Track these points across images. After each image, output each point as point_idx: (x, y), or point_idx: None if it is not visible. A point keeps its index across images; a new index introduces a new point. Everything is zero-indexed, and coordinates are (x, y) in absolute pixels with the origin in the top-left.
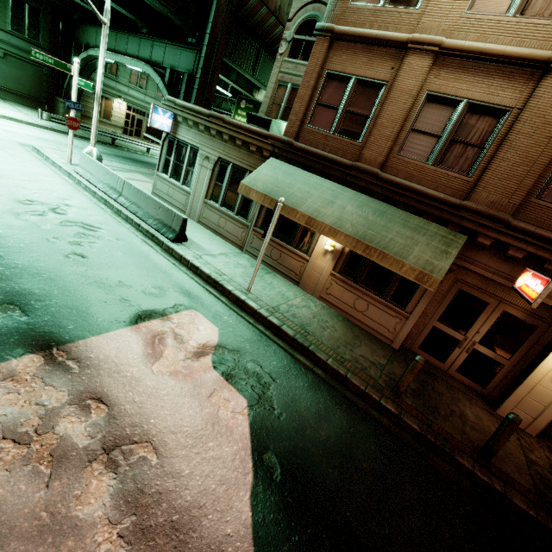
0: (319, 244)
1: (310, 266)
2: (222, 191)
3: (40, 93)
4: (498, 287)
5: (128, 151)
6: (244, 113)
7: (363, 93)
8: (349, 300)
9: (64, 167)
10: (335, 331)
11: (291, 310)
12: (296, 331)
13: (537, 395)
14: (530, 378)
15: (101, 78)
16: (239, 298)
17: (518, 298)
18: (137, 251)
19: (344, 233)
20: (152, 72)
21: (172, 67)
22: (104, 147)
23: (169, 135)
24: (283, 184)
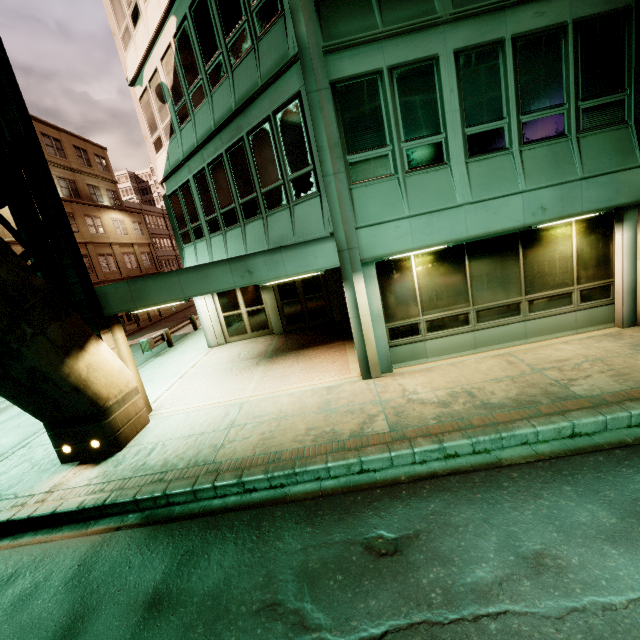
0: None
1: None
2: None
3: None
4: None
5: None
6: None
7: None
8: None
9: None
10: None
11: None
12: None
13: None
14: None
15: None
16: None
17: None
18: None
19: None
20: None
21: None
22: None
23: None
24: None
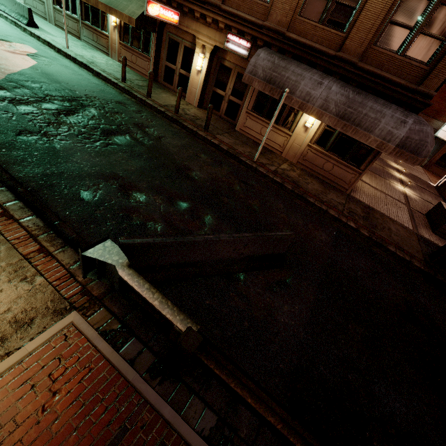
0: (110, 24)
1: (110, 40)
2: None
3: None
4: (181, 32)
5: None
6: None
7: None
8: (130, 58)
9: None
10: (114, 68)
11: (92, 59)
12: (85, 61)
13: (194, 85)
14: (191, 77)
15: None
16: (59, 49)
17: (187, 36)
18: (2, 25)
19: (100, 2)
20: None
21: None
22: None
23: None
24: None
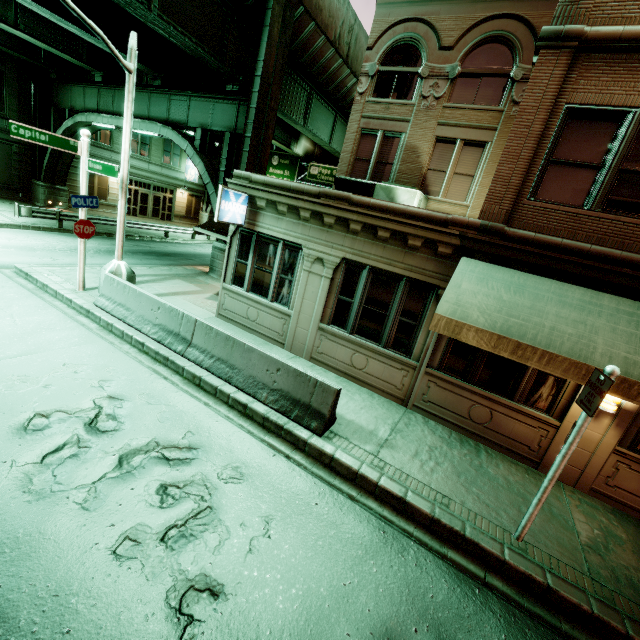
0: None
1: (561, 435)
2: (352, 311)
3: (9, 178)
4: None
5: (142, 240)
6: (278, 171)
7: None
8: None
9: (76, 301)
10: None
11: (613, 566)
12: None
13: None
14: None
15: (127, 156)
16: (531, 578)
17: None
18: (285, 494)
19: None
20: (174, 135)
21: (203, 126)
22: (112, 240)
23: (241, 228)
24: (520, 308)
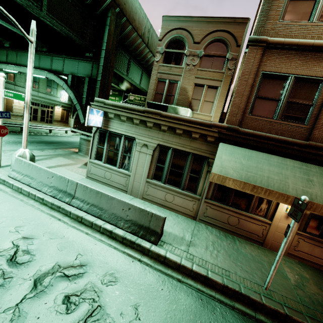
0: (279, 209)
1: (272, 228)
2: (164, 171)
3: None
4: None
5: (35, 135)
6: (112, 97)
7: (302, 87)
8: (321, 254)
9: None
10: None
11: (309, 295)
12: None
13: None
14: None
15: (30, 88)
16: (278, 311)
17: None
18: (143, 286)
19: None
20: (55, 77)
21: (72, 73)
22: (16, 135)
23: (99, 129)
24: (251, 168)
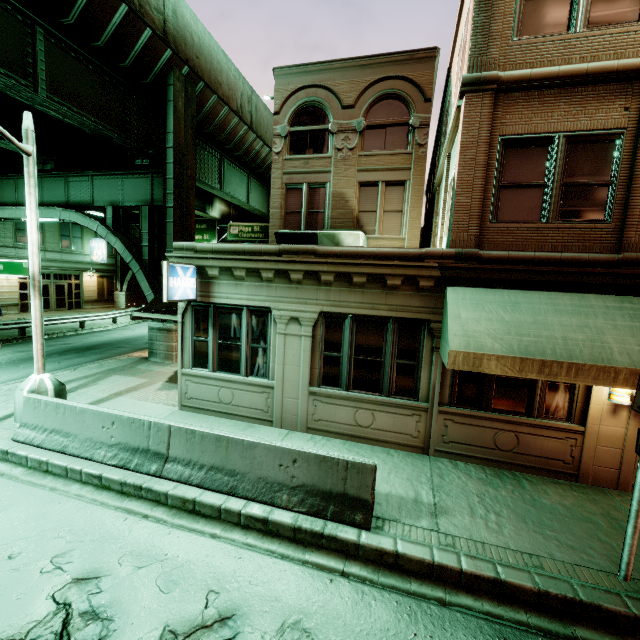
0: (595, 398)
1: (589, 440)
2: (342, 365)
3: None
4: None
5: (52, 338)
6: (196, 236)
7: (585, 153)
8: None
9: None
10: None
11: None
12: None
13: None
14: None
15: (36, 247)
16: None
17: None
18: (372, 638)
19: None
20: (79, 217)
21: (113, 203)
22: (13, 347)
23: (192, 303)
24: (526, 326)
